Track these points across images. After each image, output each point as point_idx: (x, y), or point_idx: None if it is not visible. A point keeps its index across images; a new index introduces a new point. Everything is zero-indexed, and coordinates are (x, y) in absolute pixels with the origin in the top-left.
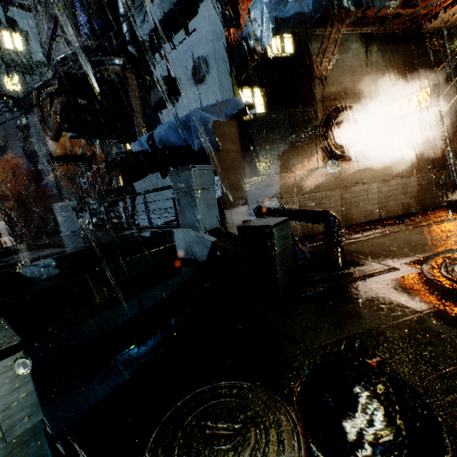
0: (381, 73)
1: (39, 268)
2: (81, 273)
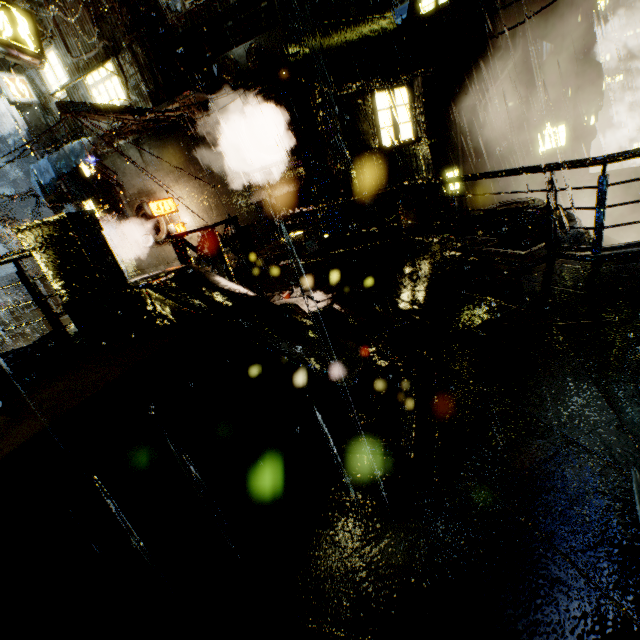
0: (160, 170)
1: (0, 316)
2: (4, 320)
